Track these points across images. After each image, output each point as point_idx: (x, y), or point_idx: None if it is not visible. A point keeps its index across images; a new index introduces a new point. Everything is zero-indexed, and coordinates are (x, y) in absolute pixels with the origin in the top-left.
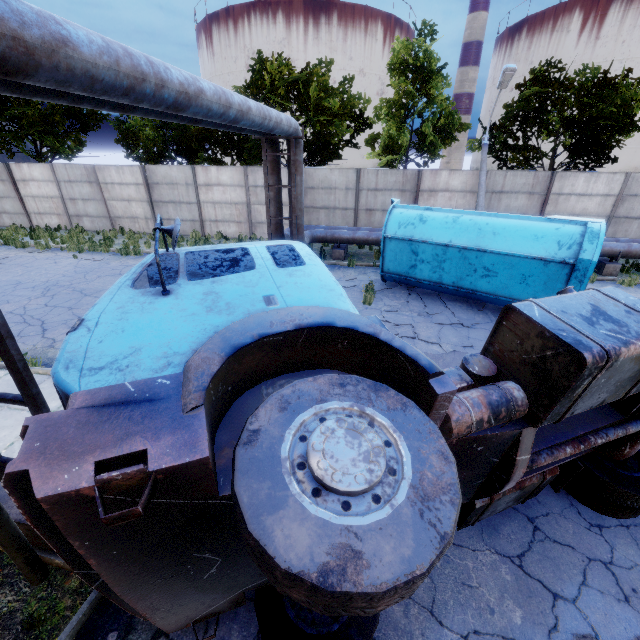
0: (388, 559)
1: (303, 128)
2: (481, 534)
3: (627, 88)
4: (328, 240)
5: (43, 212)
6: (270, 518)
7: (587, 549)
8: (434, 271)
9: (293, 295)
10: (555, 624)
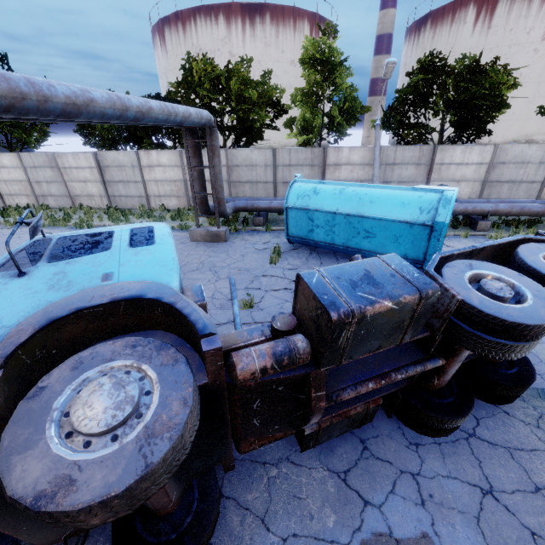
0: (95, 485)
1: (215, 119)
2: (319, 455)
3: (495, 73)
4: (249, 210)
5: (14, 194)
6: (18, 457)
7: (402, 463)
8: (327, 234)
9: (129, 272)
10: (360, 526)
